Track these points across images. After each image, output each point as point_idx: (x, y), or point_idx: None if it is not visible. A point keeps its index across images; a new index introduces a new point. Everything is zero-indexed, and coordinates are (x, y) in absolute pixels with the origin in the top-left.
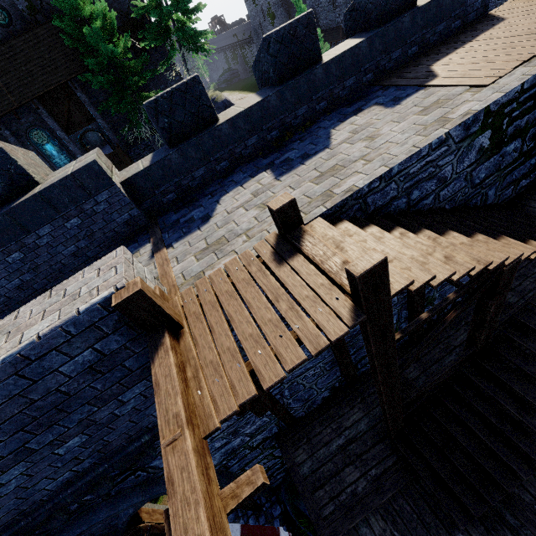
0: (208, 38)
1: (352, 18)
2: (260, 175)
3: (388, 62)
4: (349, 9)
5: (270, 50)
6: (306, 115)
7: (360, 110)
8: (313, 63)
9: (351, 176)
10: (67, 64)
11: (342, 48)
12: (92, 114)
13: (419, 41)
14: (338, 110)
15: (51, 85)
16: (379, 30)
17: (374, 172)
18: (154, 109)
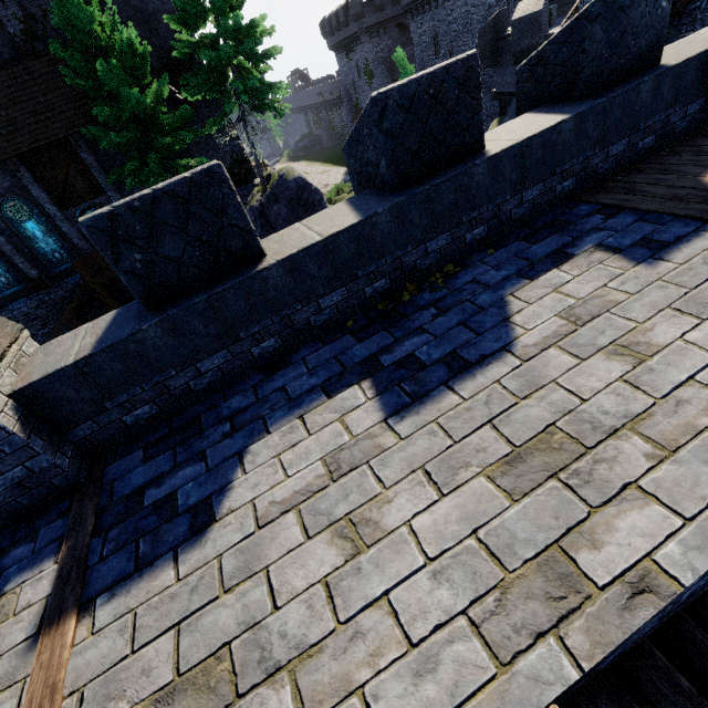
0: (280, 94)
1: (534, 76)
2: (348, 393)
3: (602, 160)
4: (531, 61)
5: (385, 123)
6: (445, 251)
7: (563, 253)
8: (467, 153)
9: (617, 494)
10: (70, 112)
11: (522, 130)
12: (101, 183)
13: (658, 127)
14: (510, 244)
15: (42, 139)
16: (598, 102)
17: (706, 508)
18: (108, 232)
